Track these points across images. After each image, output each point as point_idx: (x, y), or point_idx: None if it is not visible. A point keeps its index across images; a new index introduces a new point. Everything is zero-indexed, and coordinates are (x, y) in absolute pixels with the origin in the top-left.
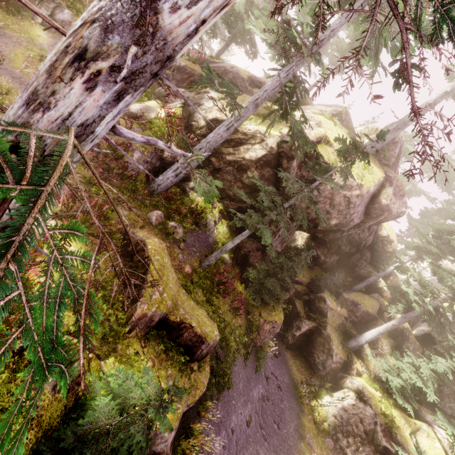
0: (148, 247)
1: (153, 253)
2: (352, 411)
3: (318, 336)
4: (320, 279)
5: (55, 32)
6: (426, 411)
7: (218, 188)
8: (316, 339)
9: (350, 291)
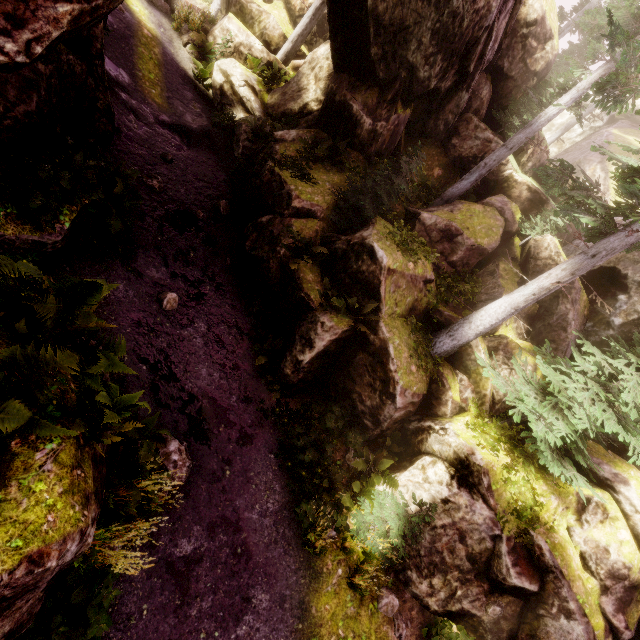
0: None
1: None
2: (443, 520)
3: (358, 351)
4: (360, 188)
5: None
6: (599, 452)
7: None
8: (355, 358)
9: (438, 202)
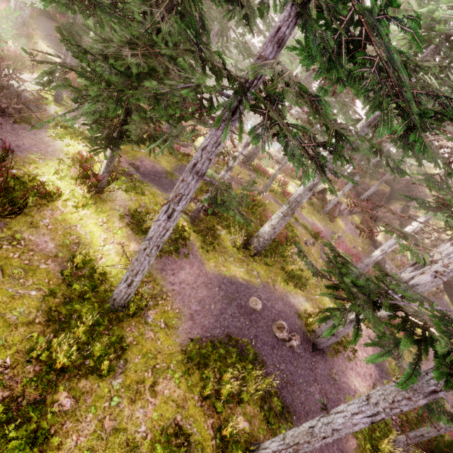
0: None
1: None
2: None
3: None
4: None
5: (340, 216)
6: None
7: None
8: None
9: None
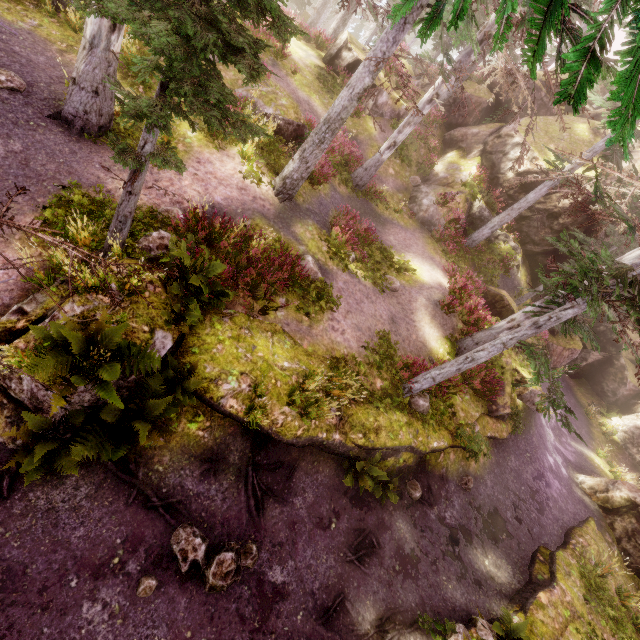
0: (505, 298)
1: (510, 302)
2: None
3: (608, 367)
4: None
5: (376, 117)
6: None
7: (522, 234)
8: (606, 369)
9: None
